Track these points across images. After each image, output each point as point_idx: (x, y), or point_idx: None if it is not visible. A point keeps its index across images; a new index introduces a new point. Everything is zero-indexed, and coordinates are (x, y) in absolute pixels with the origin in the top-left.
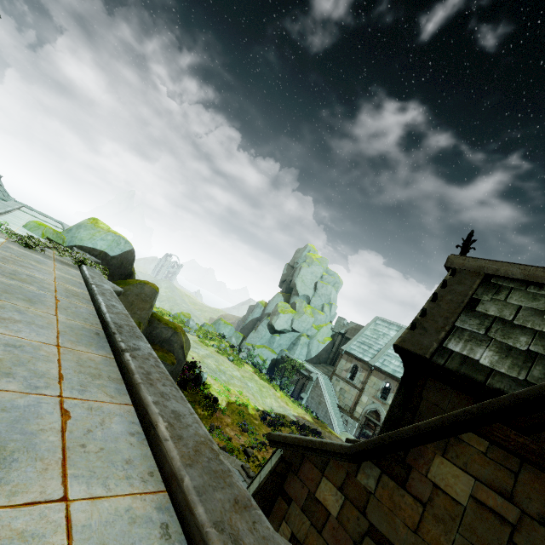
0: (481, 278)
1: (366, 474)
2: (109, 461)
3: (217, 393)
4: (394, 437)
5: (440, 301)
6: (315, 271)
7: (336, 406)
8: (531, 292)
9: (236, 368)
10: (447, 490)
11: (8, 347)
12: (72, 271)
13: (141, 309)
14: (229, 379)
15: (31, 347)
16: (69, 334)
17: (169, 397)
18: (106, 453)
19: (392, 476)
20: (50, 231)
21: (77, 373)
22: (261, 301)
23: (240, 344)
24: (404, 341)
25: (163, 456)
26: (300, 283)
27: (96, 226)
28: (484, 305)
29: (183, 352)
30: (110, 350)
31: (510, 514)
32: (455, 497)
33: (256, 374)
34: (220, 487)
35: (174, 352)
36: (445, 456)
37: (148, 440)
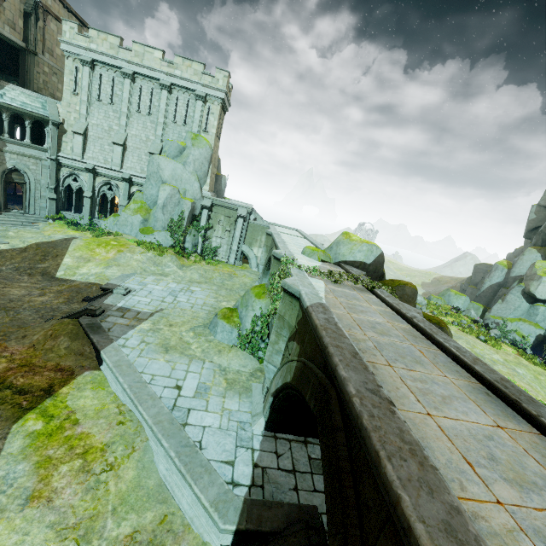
0: None
1: None
2: None
3: None
4: None
5: None
6: None
7: None
8: None
9: (492, 350)
10: None
11: (489, 440)
12: (372, 298)
13: None
14: (491, 364)
15: (496, 436)
16: (481, 403)
17: None
18: None
19: None
20: (321, 253)
21: None
22: (501, 261)
23: (481, 316)
24: None
25: None
26: None
27: (350, 240)
28: None
29: None
30: (522, 420)
31: None
32: None
33: (522, 356)
34: None
35: None
36: None
37: None
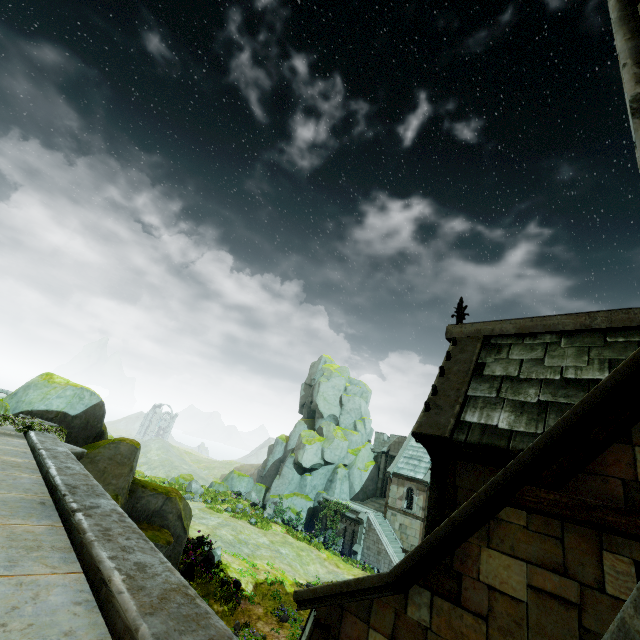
0: (481, 341)
1: (416, 604)
2: (39, 637)
3: (239, 574)
4: (433, 541)
5: (448, 374)
6: (336, 384)
7: (401, 551)
8: (528, 343)
9: (261, 532)
10: (504, 589)
11: None
12: (15, 441)
13: (118, 476)
14: (254, 550)
15: None
16: None
17: (134, 549)
18: (36, 629)
19: (445, 594)
20: None
21: (6, 548)
22: (281, 435)
23: (264, 499)
24: (422, 426)
25: (116, 612)
26: (322, 403)
27: (51, 382)
28: (490, 367)
29: (182, 523)
30: (58, 518)
31: (571, 593)
32: (513, 595)
33: (290, 534)
34: (191, 630)
35: (170, 527)
36: (491, 545)
37: (99, 603)
